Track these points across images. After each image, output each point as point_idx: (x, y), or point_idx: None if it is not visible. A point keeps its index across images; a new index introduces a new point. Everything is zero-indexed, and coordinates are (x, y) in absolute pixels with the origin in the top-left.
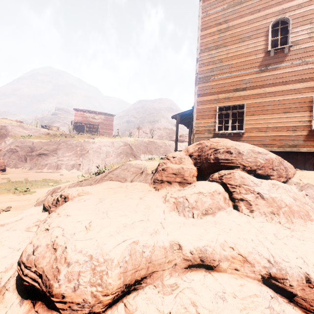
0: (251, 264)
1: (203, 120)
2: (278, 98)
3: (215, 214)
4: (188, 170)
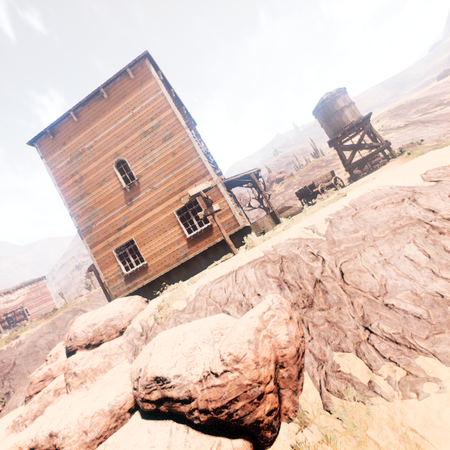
0: (22, 449)
1: (108, 269)
2: (154, 222)
3: (44, 412)
4: (57, 366)
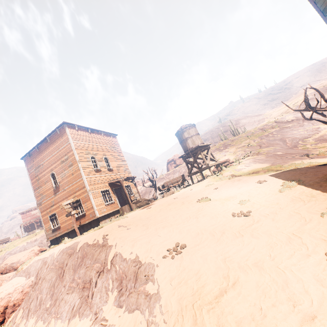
0: None
1: (46, 224)
2: None
3: None
4: None
